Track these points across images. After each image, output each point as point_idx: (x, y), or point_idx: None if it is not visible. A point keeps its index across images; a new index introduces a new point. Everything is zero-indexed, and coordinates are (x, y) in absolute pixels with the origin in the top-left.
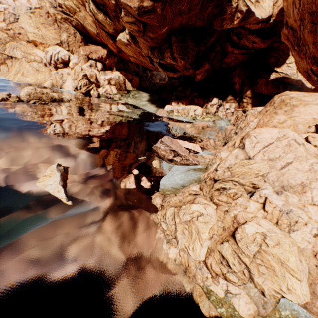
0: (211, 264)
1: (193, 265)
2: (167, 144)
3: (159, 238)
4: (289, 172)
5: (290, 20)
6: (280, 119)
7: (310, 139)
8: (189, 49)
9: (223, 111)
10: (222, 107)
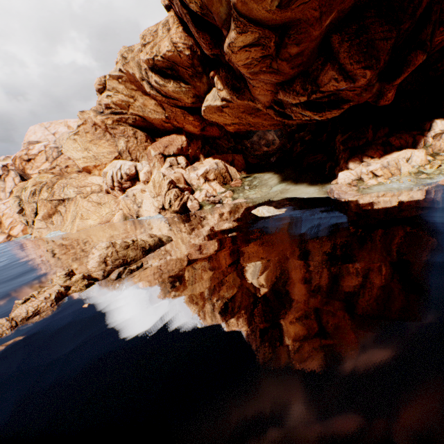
0: None
1: None
2: None
3: None
4: None
5: None
6: None
7: None
8: (376, 43)
9: None
10: None
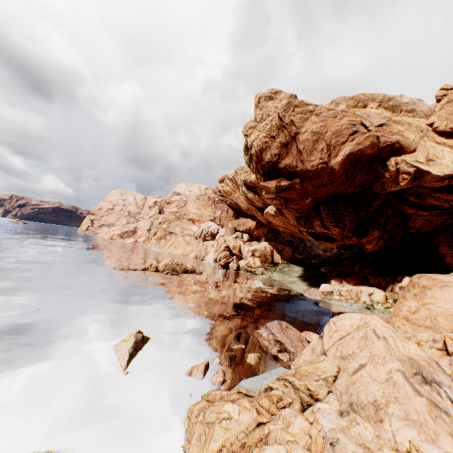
0: None
1: None
2: (272, 331)
3: (184, 449)
4: (361, 379)
5: None
6: (410, 305)
7: (448, 341)
8: (343, 216)
9: None
10: None
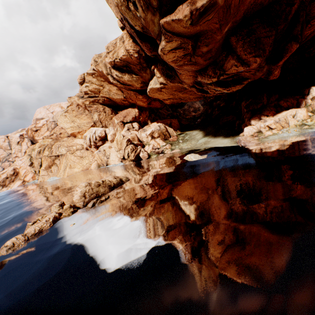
0: None
1: None
2: None
3: None
4: None
5: None
6: None
7: None
8: (262, 40)
9: None
10: None
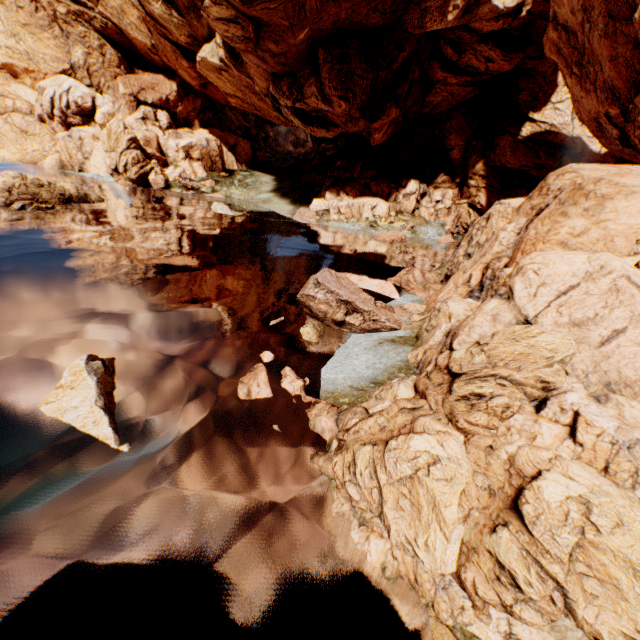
0: (476, 582)
1: (428, 580)
2: (330, 289)
3: (340, 515)
4: (620, 350)
5: (563, 10)
6: (575, 226)
7: None
8: (355, 78)
9: (431, 205)
10: (427, 197)
